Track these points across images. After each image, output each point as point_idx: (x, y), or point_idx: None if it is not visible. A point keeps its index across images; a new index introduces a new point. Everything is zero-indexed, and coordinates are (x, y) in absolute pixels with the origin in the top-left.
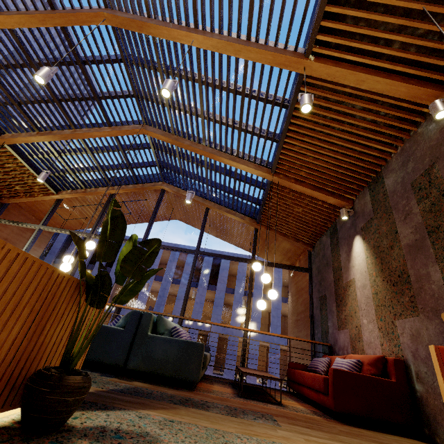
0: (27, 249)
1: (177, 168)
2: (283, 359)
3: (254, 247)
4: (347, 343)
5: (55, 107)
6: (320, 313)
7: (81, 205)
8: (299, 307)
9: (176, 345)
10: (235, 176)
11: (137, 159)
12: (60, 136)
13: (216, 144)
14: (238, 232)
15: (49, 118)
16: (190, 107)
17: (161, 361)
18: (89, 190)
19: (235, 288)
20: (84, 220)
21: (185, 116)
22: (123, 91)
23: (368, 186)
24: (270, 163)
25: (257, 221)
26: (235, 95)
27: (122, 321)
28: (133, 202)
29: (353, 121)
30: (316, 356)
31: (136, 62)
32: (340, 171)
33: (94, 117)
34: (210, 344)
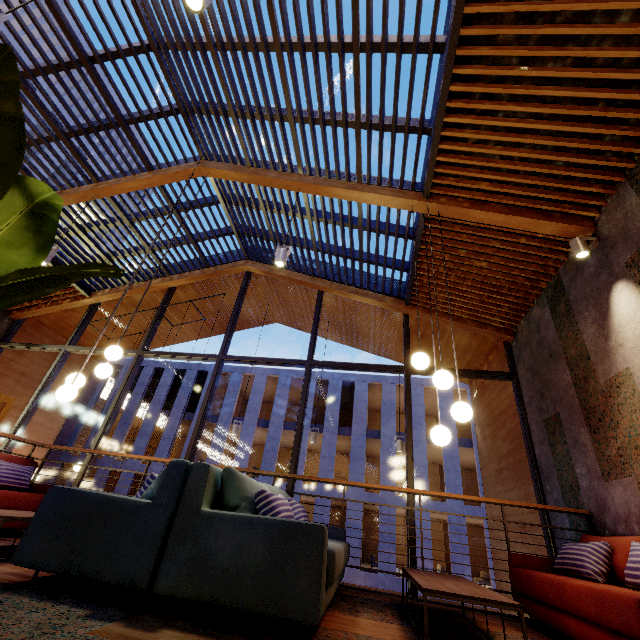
0: (46, 384)
1: (264, 229)
2: (472, 541)
3: (406, 345)
4: (637, 506)
5: (62, 147)
6: (552, 450)
7: (129, 312)
8: (501, 446)
9: (262, 533)
10: (359, 222)
11: (200, 224)
12: (76, 196)
13: (320, 168)
14: (376, 328)
15: (56, 169)
16: (268, 105)
17: (230, 573)
18: (136, 285)
19: (381, 430)
20: (137, 337)
21: (263, 125)
22: (160, 105)
23: (627, 179)
24: (420, 184)
25: (405, 301)
26: (342, 52)
27: (154, 485)
28: (206, 301)
29: (590, 30)
30: (557, 536)
31: (171, 42)
32: (563, 159)
33: (123, 158)
34: (351, 521)
